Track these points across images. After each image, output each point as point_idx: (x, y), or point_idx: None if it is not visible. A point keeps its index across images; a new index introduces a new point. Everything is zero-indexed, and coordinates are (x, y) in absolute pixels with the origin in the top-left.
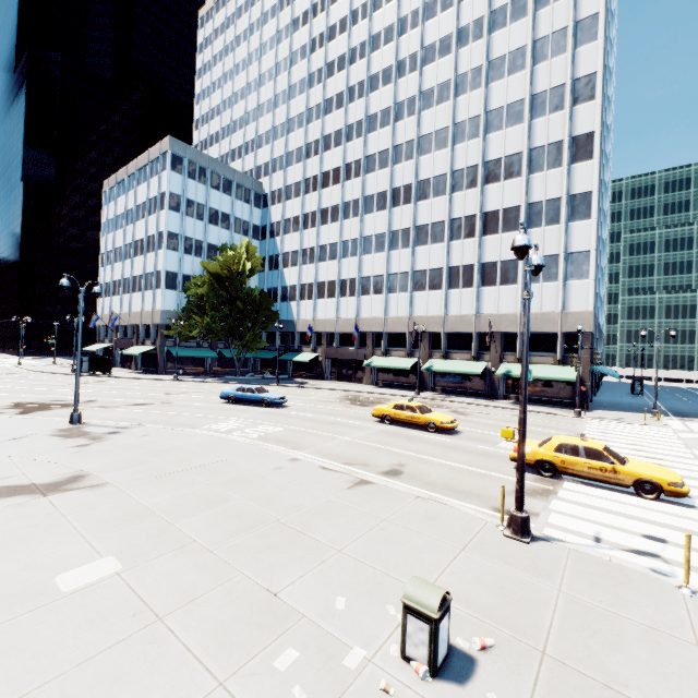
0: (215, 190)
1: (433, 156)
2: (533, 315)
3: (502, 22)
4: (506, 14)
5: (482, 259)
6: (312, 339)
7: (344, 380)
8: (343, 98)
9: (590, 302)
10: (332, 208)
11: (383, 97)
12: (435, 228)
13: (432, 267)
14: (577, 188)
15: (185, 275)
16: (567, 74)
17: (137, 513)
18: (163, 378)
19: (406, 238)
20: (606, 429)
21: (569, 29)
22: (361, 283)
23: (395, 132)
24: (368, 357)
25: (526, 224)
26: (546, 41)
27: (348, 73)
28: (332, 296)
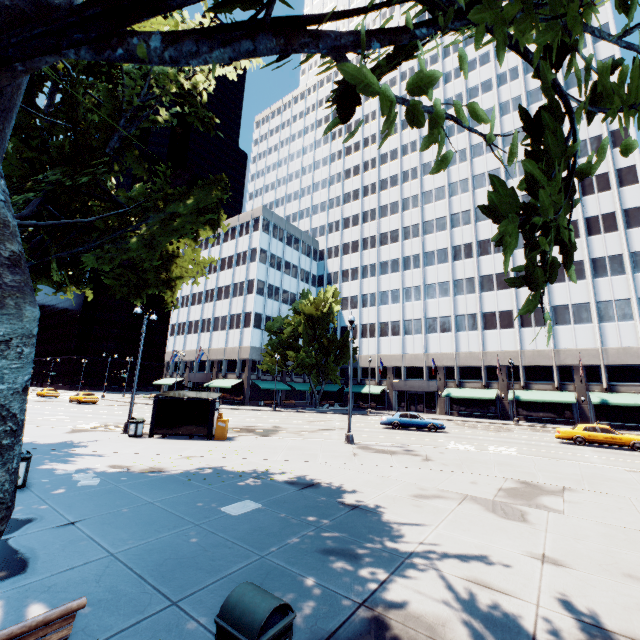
0: (288, 246)
1: (490, 222)
2: (615, 350)
3: None
4: None
5: (552, 302)
6: (377, 373)
7: (413, 410)
8: (397, 179)
9: None
10: (391, 261)
11: (436, 179)
12: (500, 277)
13: (501, 309)
14: (636, 247)
15: (267, 316)
16: (609, 166)
17: None
18: (263, 409)
19: (471, 285)
20: None
21: (604, 136)
22: (427, 322)
23: (450, 204)
24: (440, 388)
25: (591, 274)
26: (585, 144)
27: (401, 162)
28: (396, 334)
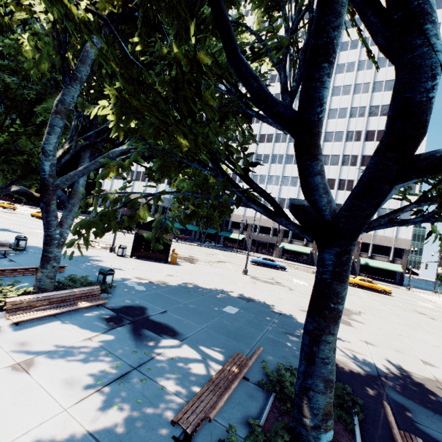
0: None
1: (333, 144)
2: (380, 236)
3: (379, 89)
4: (382, 86)
5: None
6: (241, 226)
7: (259, 252)
8: (279, 97)
9: (410, 235)
10: (264, 155)
11: None
12: (329, 181)
13: None
14: None
15: None
16: None
17: (407, 325)
18: None
19: None
20: (433, 298)
21: None
22: (279, 201)
23: None
24: (278, 242)
25: None
26: None
27: None
28: None
